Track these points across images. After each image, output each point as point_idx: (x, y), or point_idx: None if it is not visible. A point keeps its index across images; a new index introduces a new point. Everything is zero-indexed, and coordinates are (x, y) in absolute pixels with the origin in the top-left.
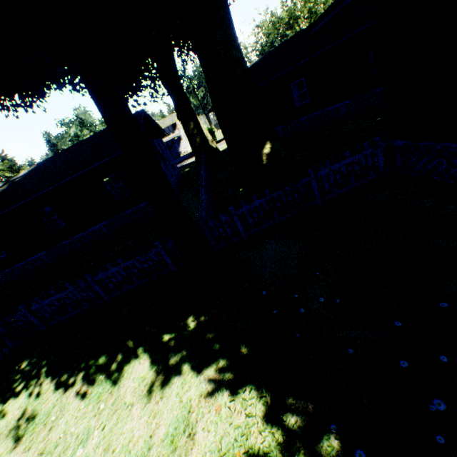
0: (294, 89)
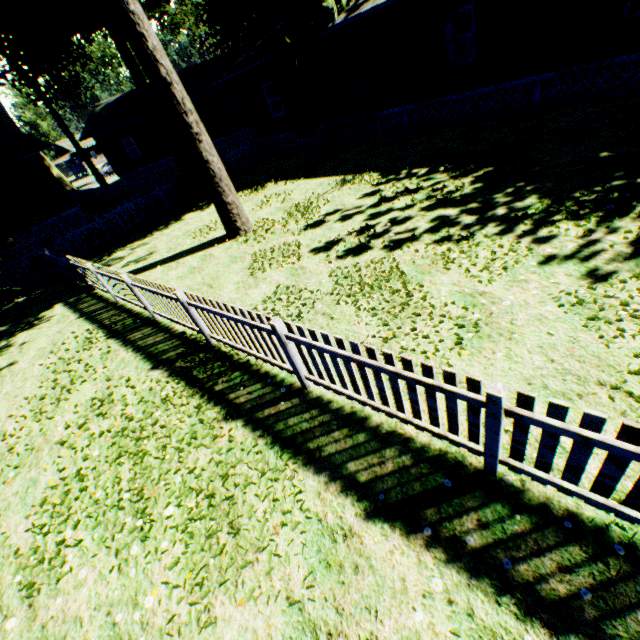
0: None
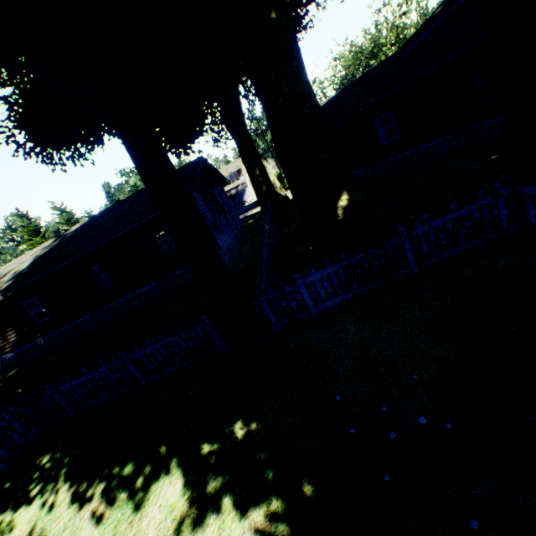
0: (379, 125)
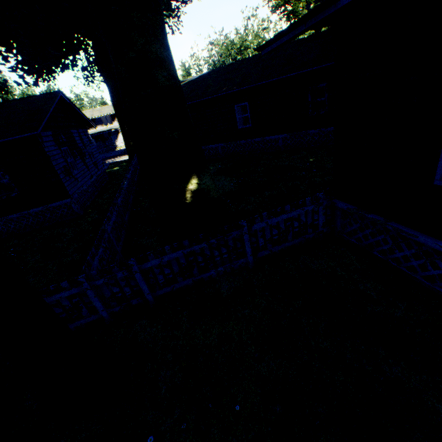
0: (238, 110)
